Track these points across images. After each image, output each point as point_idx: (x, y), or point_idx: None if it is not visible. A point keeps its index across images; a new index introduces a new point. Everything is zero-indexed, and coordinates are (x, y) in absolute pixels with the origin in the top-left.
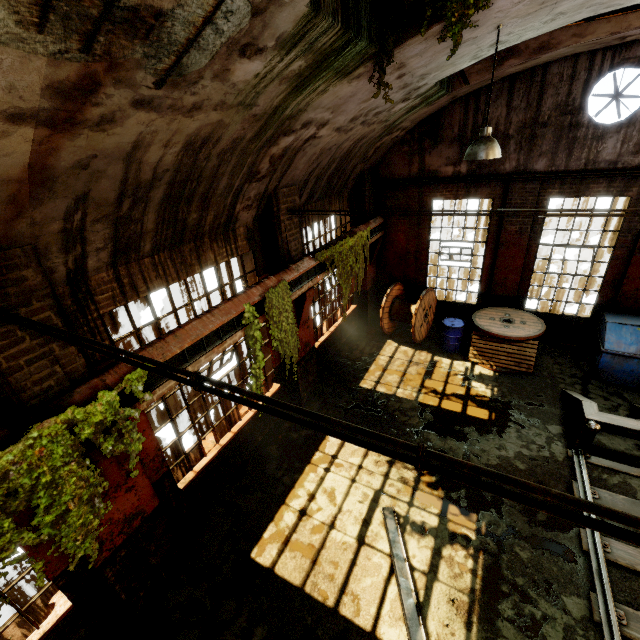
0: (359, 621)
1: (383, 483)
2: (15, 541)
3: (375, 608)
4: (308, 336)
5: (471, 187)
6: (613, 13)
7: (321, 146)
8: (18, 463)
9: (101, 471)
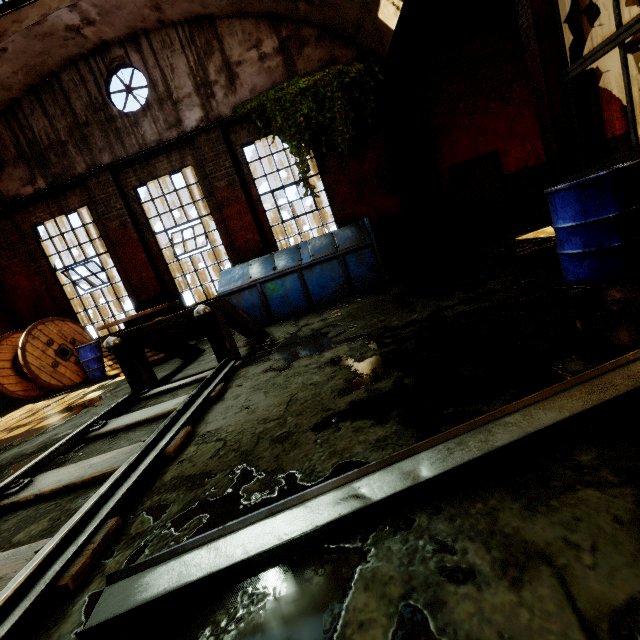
0: None
1: None
2: None
3: None
4: None
5: (60, 200)
6: None
7: None
8: None
9: None
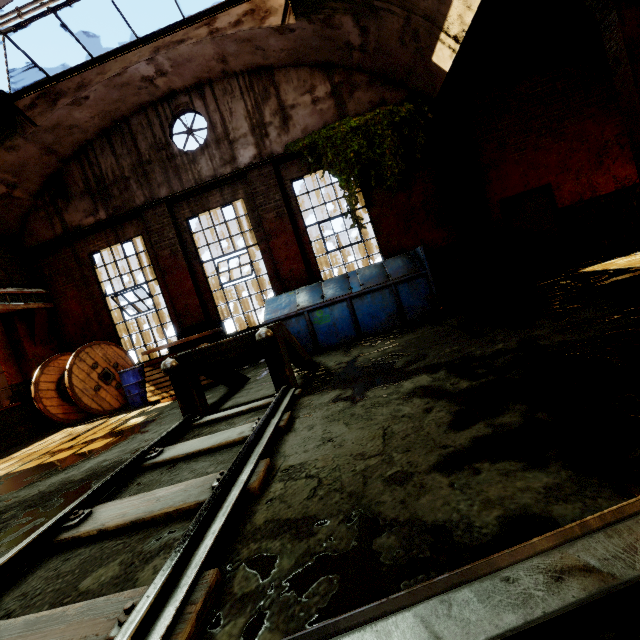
0: None
1: None
2: None
3: None
4: None
5: (118, 230)
6: (115, 55)
7: None
8: None
9: None
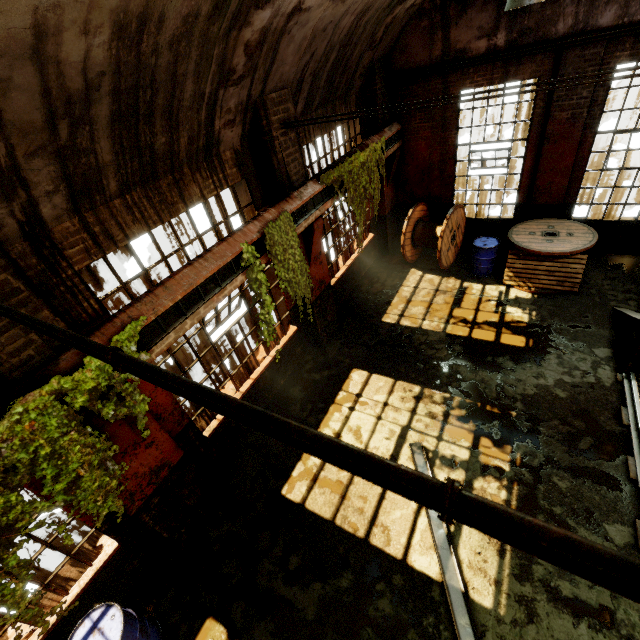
0: (390, 550)
1: (410, 419)
2: (28, 511)
3: (405, 538)
4: (322, 273)
5: (510, 65)
6: None
7: (312, 25)
8: (8, 440)
9: (111, 434)
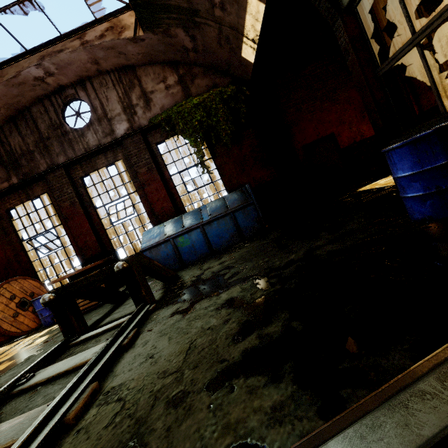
0: None
1: None
2: None
3: None
4: None
5: (28, 190)
6: (10, 63)
7: None
8: None
9: None
